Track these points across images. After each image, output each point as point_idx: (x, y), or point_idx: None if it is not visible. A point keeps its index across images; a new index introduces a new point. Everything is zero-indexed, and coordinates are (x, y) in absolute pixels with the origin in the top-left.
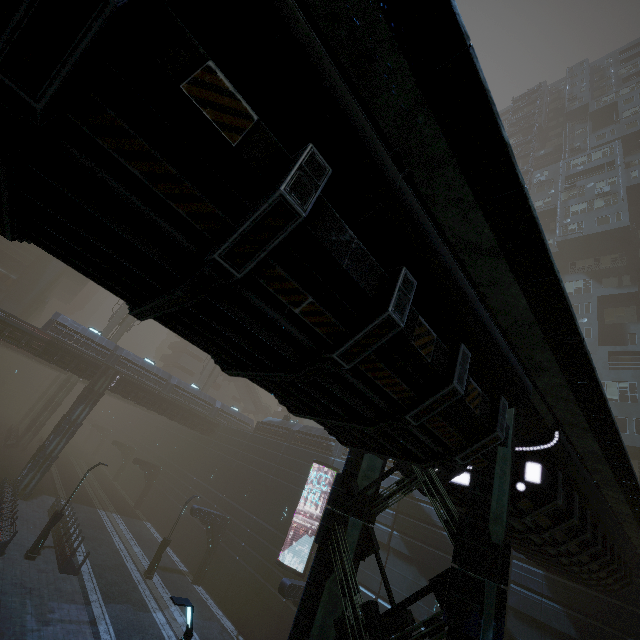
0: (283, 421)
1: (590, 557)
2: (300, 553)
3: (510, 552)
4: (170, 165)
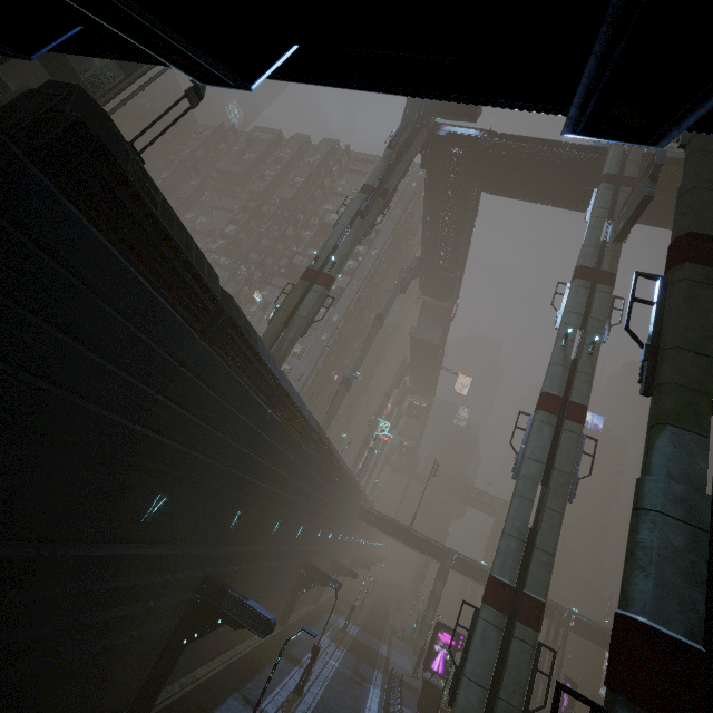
0: (598, 619)
1: None
2: None
3: (567, 635)
4: None
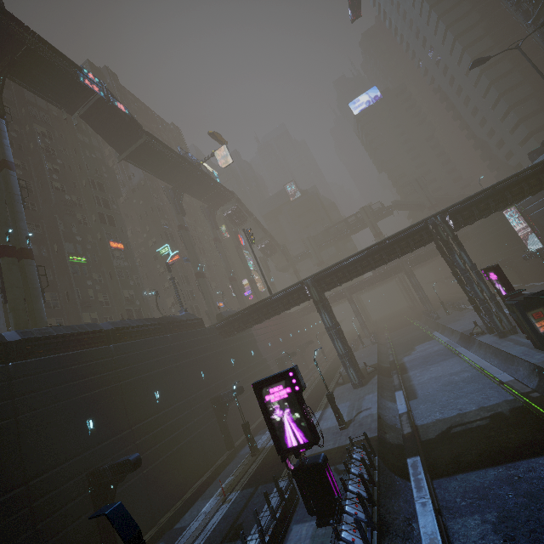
0: None
1: (524, 192)
2: (538, 242)
3: (456, 236)
4: (379, 261)
